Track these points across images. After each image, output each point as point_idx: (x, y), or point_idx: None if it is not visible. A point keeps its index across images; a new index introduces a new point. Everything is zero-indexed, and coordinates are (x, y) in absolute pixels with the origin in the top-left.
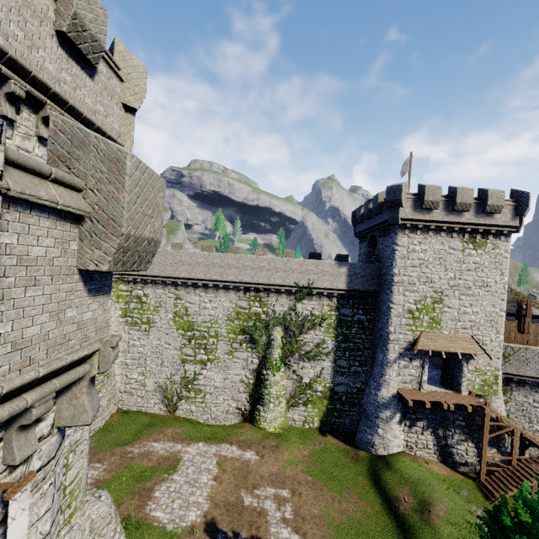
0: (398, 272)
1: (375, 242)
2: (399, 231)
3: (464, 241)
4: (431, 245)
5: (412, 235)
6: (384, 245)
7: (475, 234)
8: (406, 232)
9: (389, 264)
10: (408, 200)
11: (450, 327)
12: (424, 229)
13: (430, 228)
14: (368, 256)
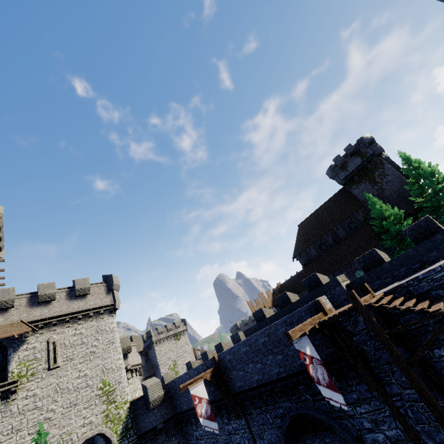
0: (159, 360)
1: (147, 354)
2: (155, 345)
3: (175, 340)
4: (166, 346)
5: (159, 345)
6: (151, 353)
7: (177, 336)
8: (157, 345)
9: (155, 359)
10: (154, 334)
11: (182, 372)
12: (162, 341)
13: (164, 340)
14: (146, 361)
